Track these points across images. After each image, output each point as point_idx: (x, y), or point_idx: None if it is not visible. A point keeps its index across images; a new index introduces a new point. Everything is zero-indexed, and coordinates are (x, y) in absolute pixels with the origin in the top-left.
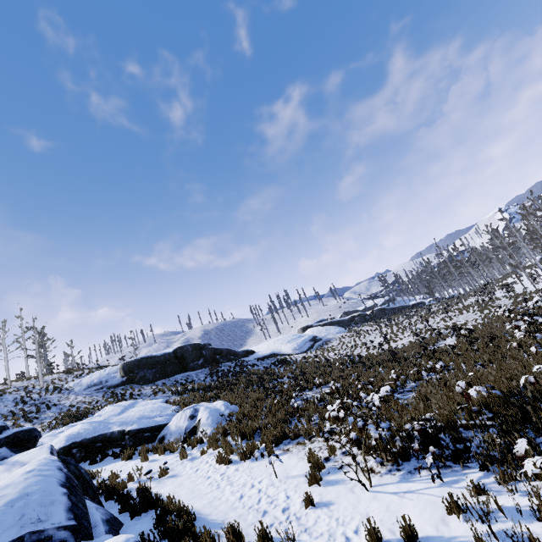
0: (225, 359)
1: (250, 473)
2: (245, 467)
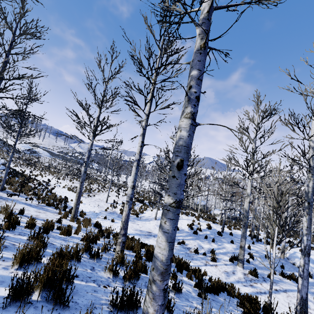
0: None
1: None
2: None
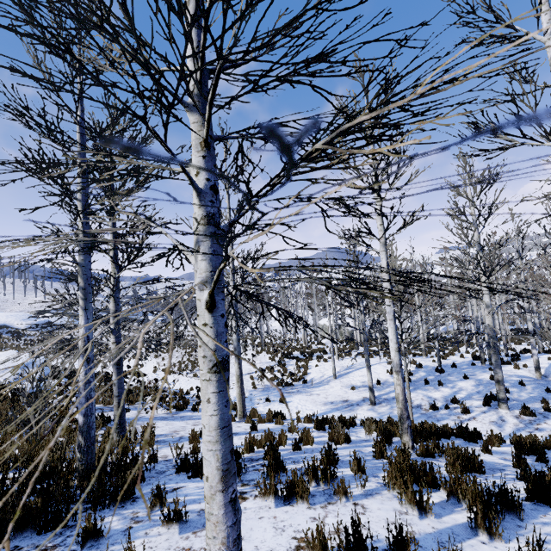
0: None
1: None
2: None
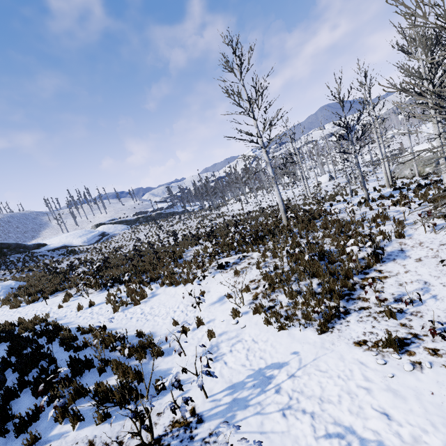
0: (14, 252)
1: (32, 307)
2: (29, 306)
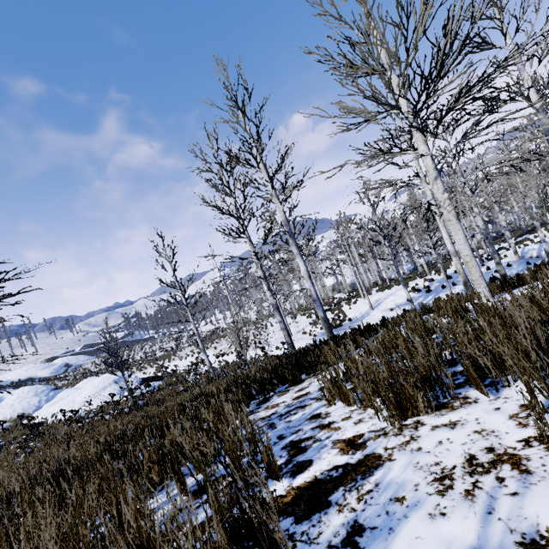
0: None
1: None
2: None
